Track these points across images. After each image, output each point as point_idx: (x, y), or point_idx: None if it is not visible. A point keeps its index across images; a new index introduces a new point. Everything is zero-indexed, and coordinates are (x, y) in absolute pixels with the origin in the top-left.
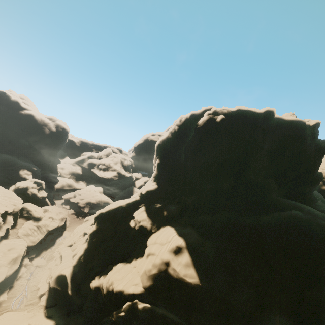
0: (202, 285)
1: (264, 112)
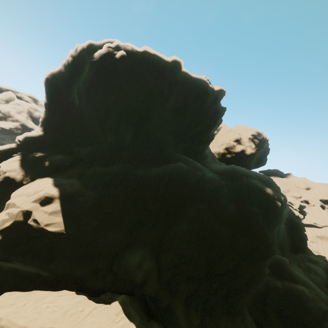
0: (67, 233)
1: (172, 62)
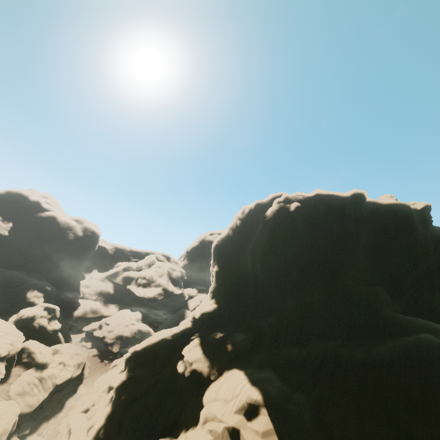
0: None
1: (352, 196)
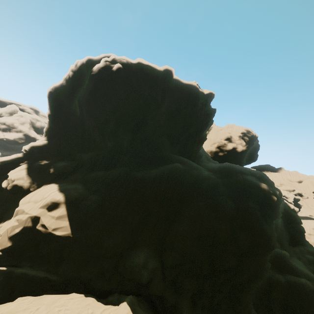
0: (74, 236)
1: (164, 71)
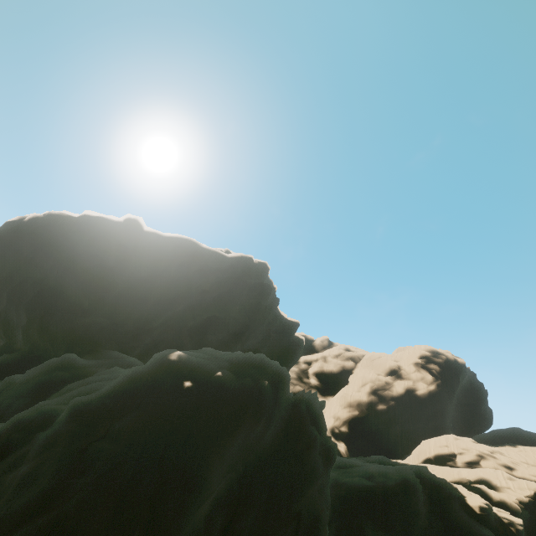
0: None
1: (125, 221)
